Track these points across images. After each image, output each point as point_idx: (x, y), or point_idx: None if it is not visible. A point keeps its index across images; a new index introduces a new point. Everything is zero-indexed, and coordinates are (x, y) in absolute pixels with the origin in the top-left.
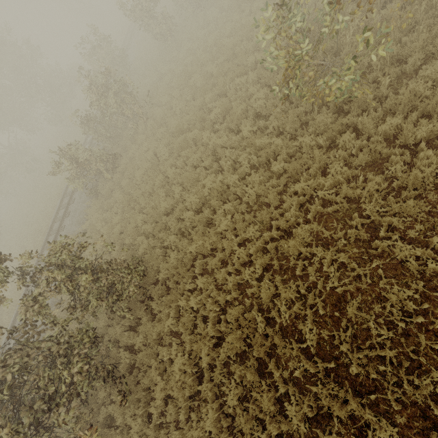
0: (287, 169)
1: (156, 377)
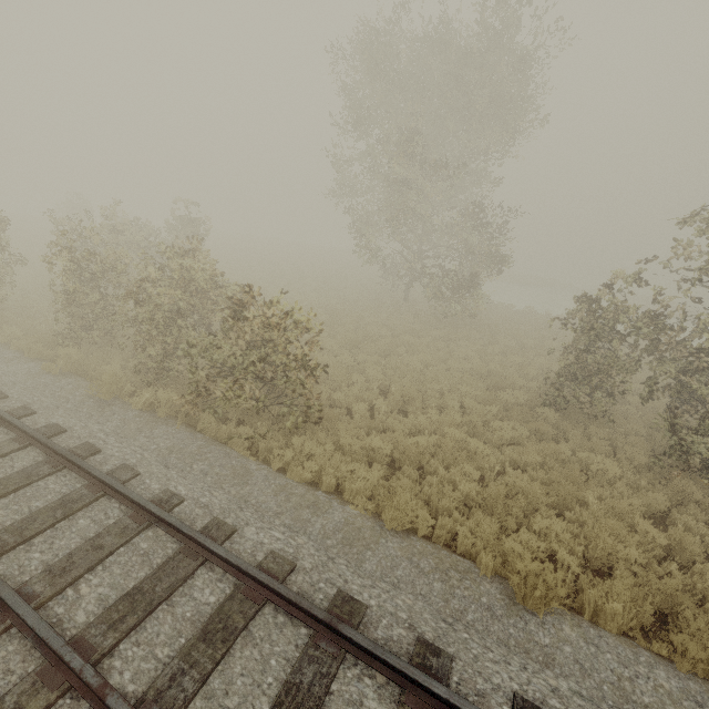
0: (489, 339)
1: (660, 419)
